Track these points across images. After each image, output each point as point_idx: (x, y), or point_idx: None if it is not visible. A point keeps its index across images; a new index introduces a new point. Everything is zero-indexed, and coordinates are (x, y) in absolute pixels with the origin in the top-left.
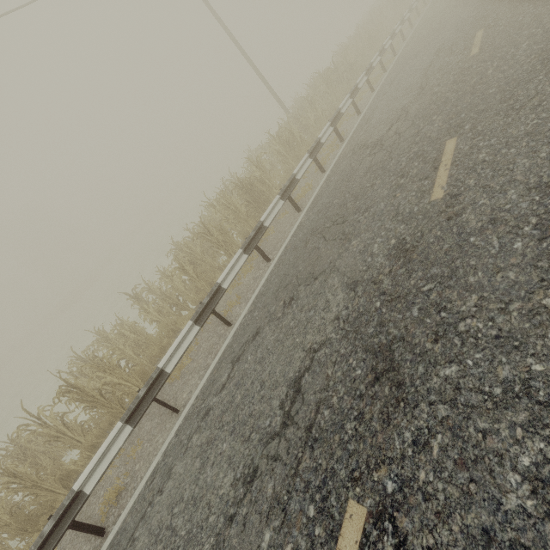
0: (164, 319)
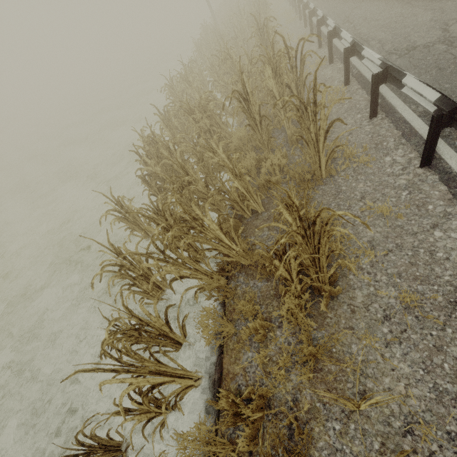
0: None
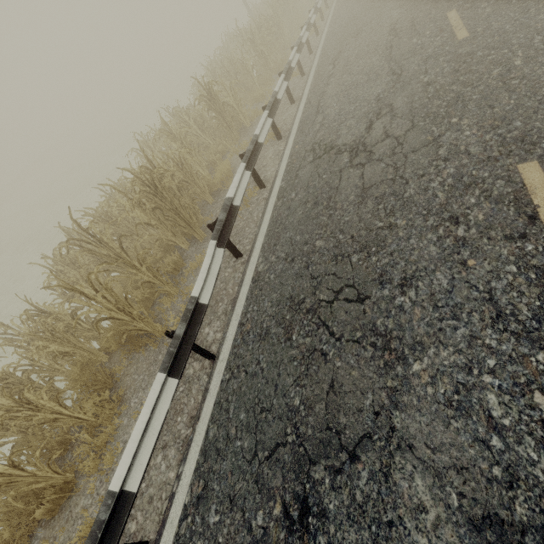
0: None
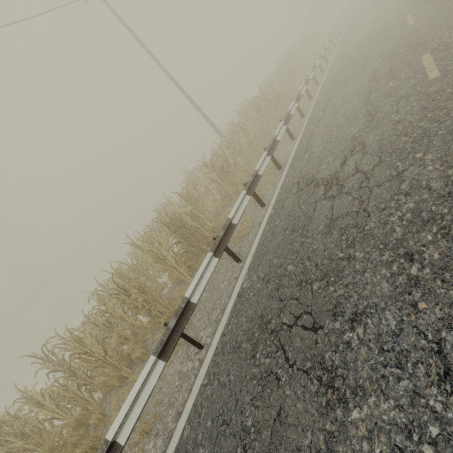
0: (64, 413)
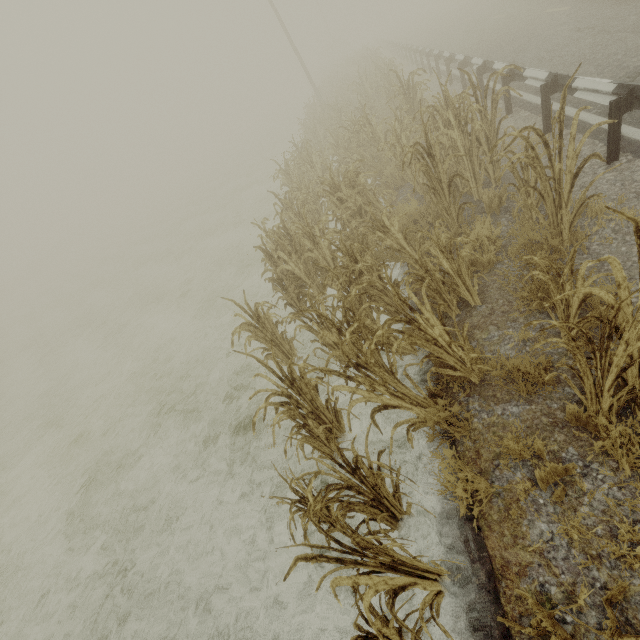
0: None
